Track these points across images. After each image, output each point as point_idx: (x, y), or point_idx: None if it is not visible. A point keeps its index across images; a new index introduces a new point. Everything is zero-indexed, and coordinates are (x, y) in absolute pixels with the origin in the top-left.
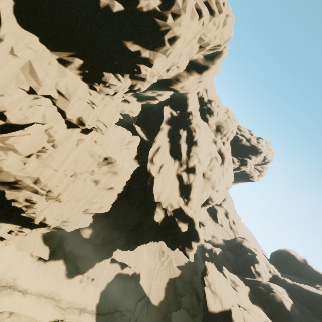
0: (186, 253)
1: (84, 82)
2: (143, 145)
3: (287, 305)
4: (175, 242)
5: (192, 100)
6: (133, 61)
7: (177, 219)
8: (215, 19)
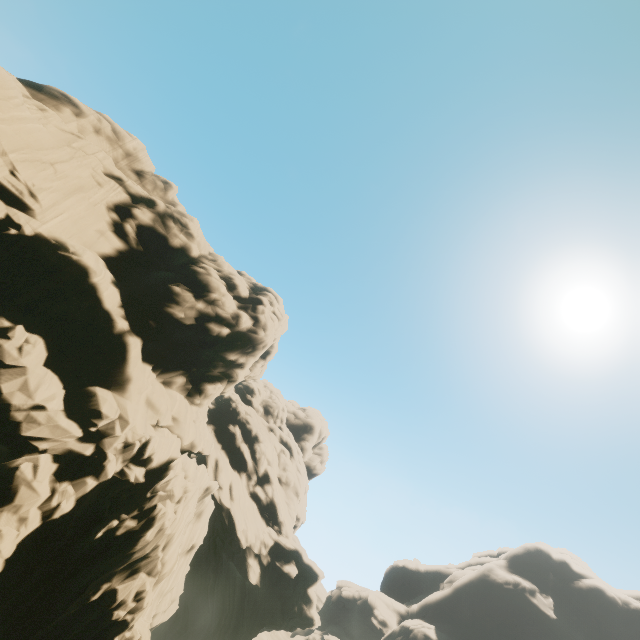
0: (307, 615)
1: (187, 398)
2: None
3: (432, 635)
4: (286, 608)
5: None
6: (230, 367)
7: (278, 562)
8: (281, 322)
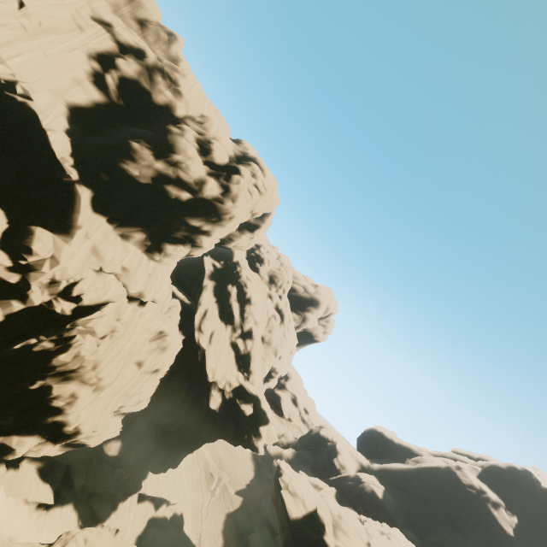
0: (254, 444)
1: (145, 253)
2: (184, 309)
3: (378, 493)
4: (238, 433)
5: None
6: (195, 233)
7: (238, 400)
8: (264, 197)
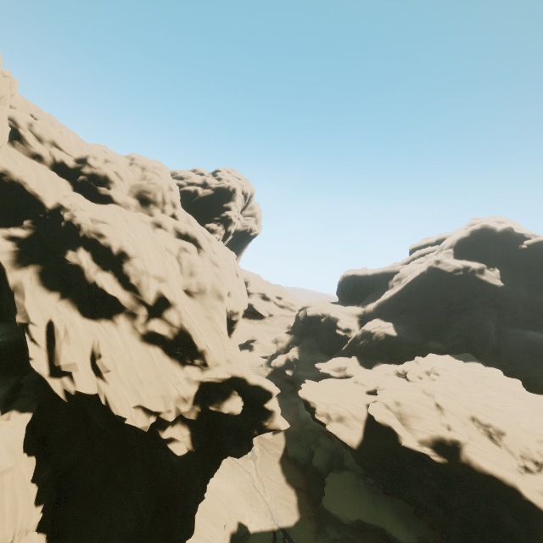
0: (271, 429)
1: None
2: None
3: (391, 333)
4: (243, 436)
5: (36, 180)
6: None
7: (213, 405)
8: None
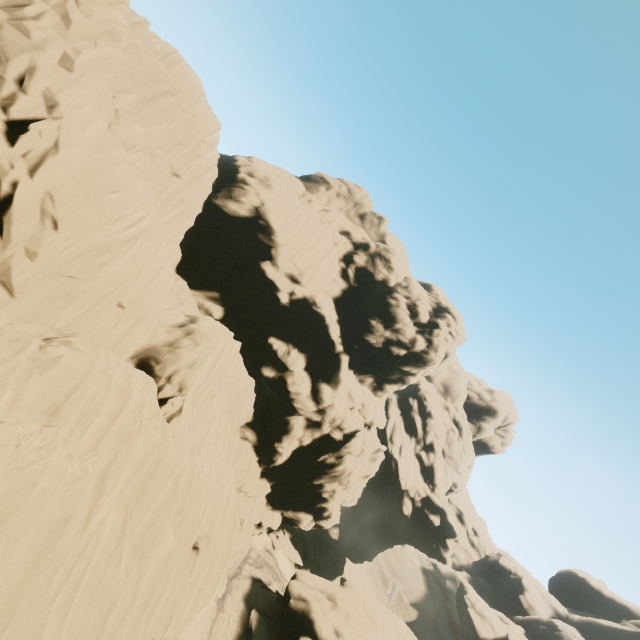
0: (442, 555)
1: (372, 392)
2: None
3: None
4: (427, 541)
5: None
6: (405, 374)
7: (426, 510)
8: (456, 340)
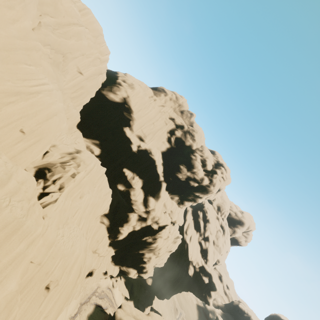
0: (207, 300)
1: (177, 204)
2: None
3: None
4: (200, 291)
5: None
6: (196, 197)
7: (201, 273)
8: (225, 181)
